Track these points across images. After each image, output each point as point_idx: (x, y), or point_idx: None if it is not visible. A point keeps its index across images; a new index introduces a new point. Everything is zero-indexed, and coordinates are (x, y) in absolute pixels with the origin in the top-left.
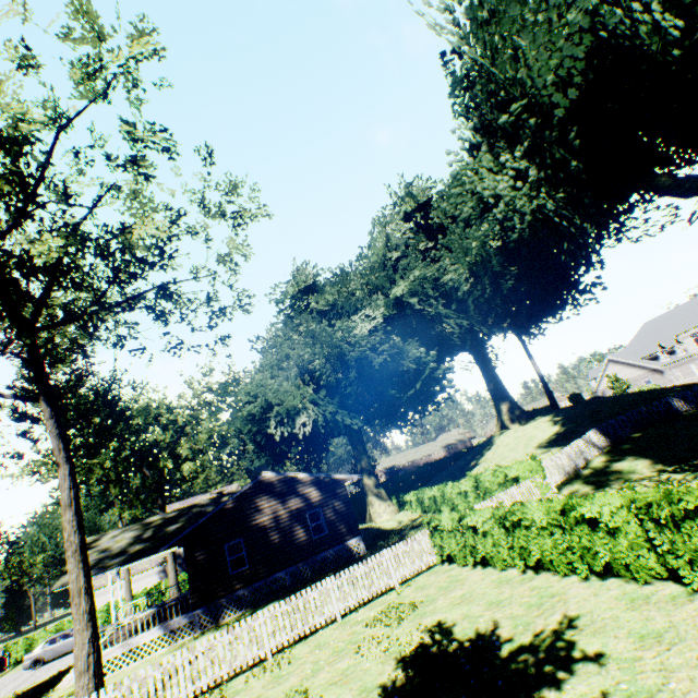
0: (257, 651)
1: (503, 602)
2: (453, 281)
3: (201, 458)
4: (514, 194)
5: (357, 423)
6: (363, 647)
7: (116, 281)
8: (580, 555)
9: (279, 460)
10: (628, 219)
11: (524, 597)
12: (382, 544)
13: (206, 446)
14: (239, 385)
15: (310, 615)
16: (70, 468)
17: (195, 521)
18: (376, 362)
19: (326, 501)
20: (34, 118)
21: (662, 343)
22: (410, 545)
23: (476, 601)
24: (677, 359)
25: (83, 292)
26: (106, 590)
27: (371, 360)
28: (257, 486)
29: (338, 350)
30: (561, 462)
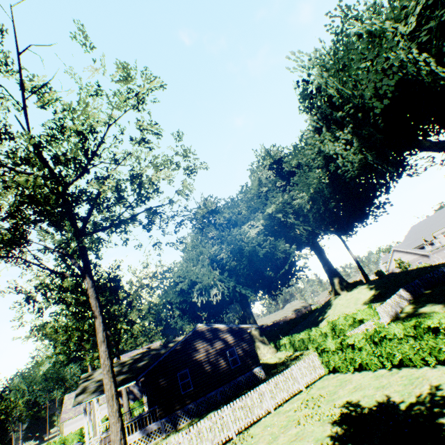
0: (227, 433)
1: (385, 385)
2: (298, 204)
3: (143, 322)
4: (347, 152)
5: (244, 294)
6: (301, 421)
7: (130, 206)
8: (429, 352)
9: (196, 320)
10: (407, 164)
11: (398, 381)
12: (274, 371)
13: (147, 313)
14: (171, 272)
15: (255, 408)
16: (102, 318)
17: (159, 358)
18: (261, 253)
19: (237, 342)
20: (100, 120)
21: (425, 238)
22: (307, 363)
23: (366, 388)
24: (436, 248)
25: (103, 214)
26: (73, 421)
27: (258, 252)
28: (194, 334)
29: (236, 247)
30: (386, 309)
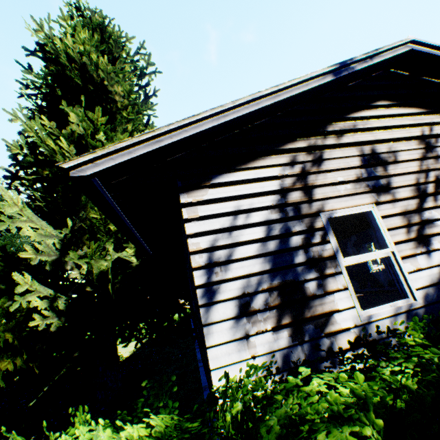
0: None
1: None
2: None
3: None
4: None
5: None
6: None
7: None
8: None
9: None
10: None
11: None
12: None
13: None
14: None
15: None
16: None
17: None
18: None
19: None
20: None
21: None
22: None
23: None
24: None
25: None
26: None
27: None
28: None
29: None
30: None
